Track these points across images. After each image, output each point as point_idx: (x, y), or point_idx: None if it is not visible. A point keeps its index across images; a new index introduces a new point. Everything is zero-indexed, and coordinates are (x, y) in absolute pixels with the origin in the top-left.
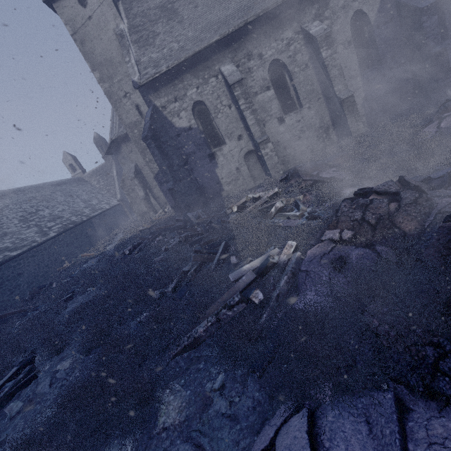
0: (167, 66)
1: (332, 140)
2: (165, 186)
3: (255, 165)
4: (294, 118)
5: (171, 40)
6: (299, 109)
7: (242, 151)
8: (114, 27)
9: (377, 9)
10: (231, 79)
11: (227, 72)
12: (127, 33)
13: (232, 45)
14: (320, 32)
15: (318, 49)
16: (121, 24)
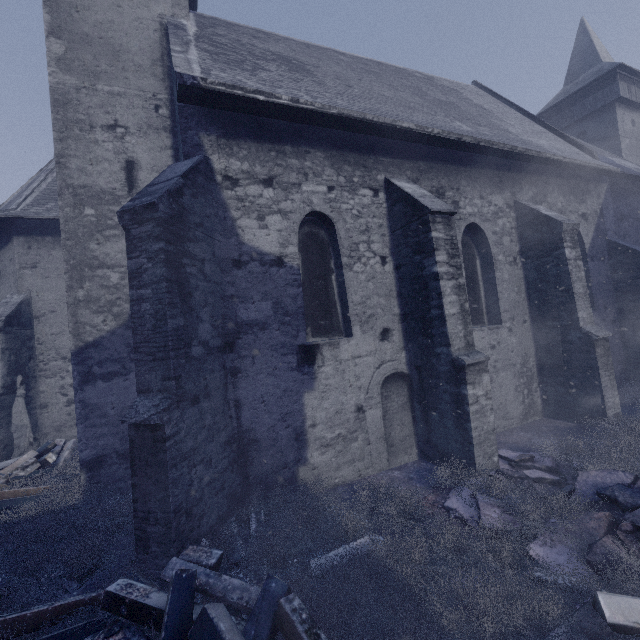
0: (294, 98)
1: (536, 405)
2: (97, 388)
3: (400, 413)
4: (487, 338)
5: (297, 88)
6: (496, 325)
7: (382, 367)
8: (165, 13)
9: (591, 237)
10: (429, 202)
11: (414, 191)
12: (192, 36)
13: (416, 160)
14: (562, 219)
15: (557, 241)
16: (185, 20)
